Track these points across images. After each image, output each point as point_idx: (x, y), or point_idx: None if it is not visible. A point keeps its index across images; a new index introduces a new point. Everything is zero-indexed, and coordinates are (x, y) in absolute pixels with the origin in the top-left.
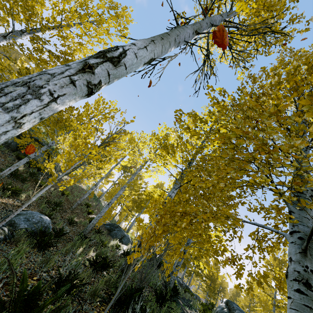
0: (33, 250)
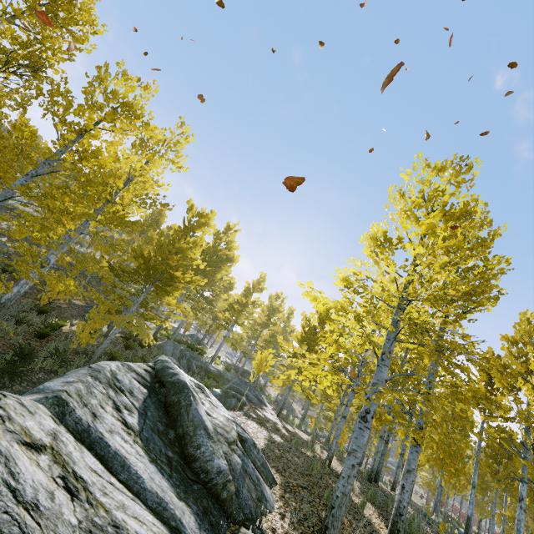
0: None
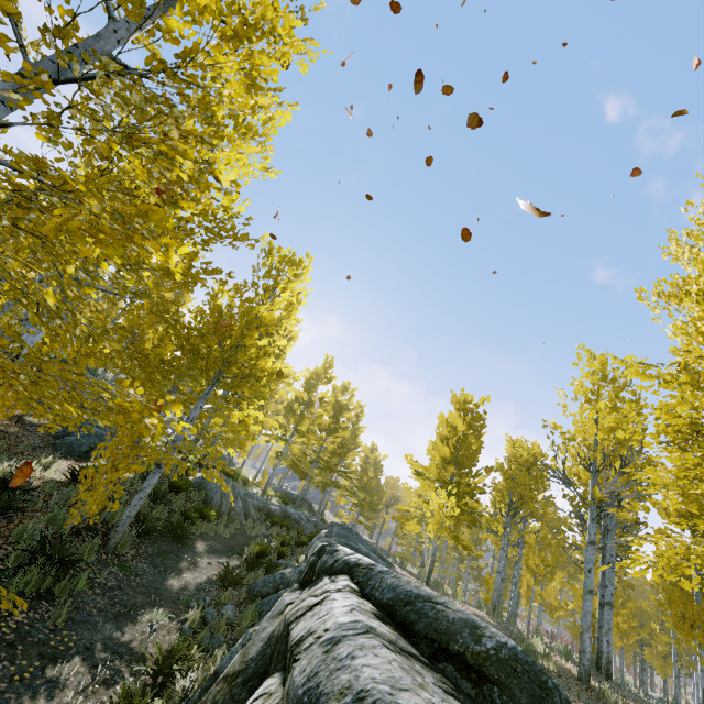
0: None
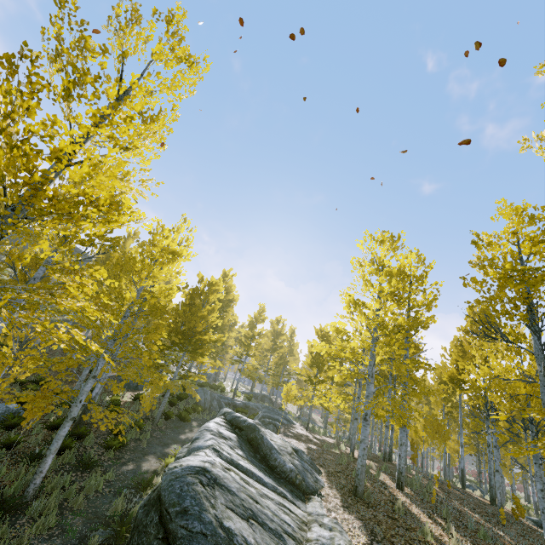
0: (3, 433)
